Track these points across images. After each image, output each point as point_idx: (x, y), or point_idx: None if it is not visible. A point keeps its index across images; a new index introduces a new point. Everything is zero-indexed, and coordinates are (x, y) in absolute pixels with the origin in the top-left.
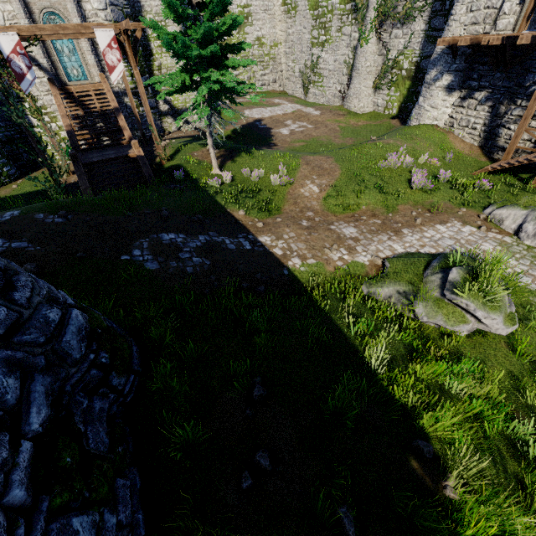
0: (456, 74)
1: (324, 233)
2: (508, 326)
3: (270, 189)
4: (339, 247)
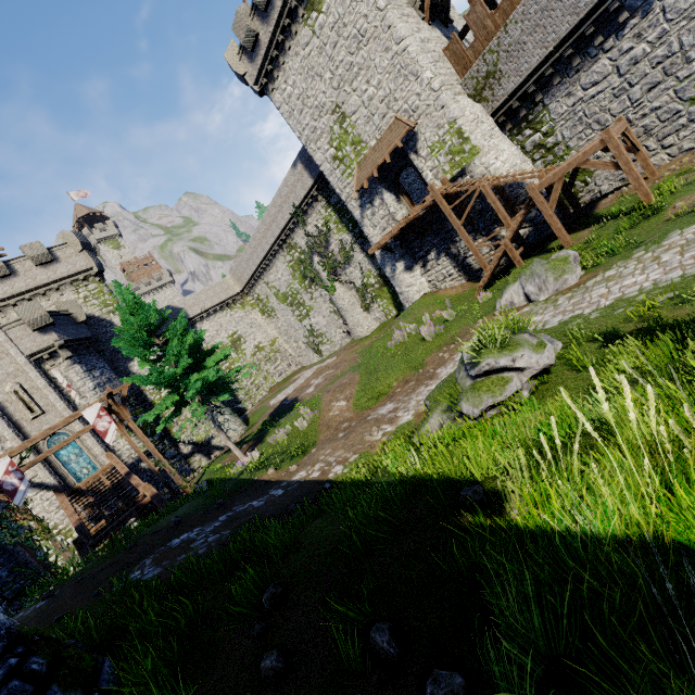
0: (404, 258)
1: (361, 427)
2: (541, 351)
3: (302, 435)
4: (379, 426)
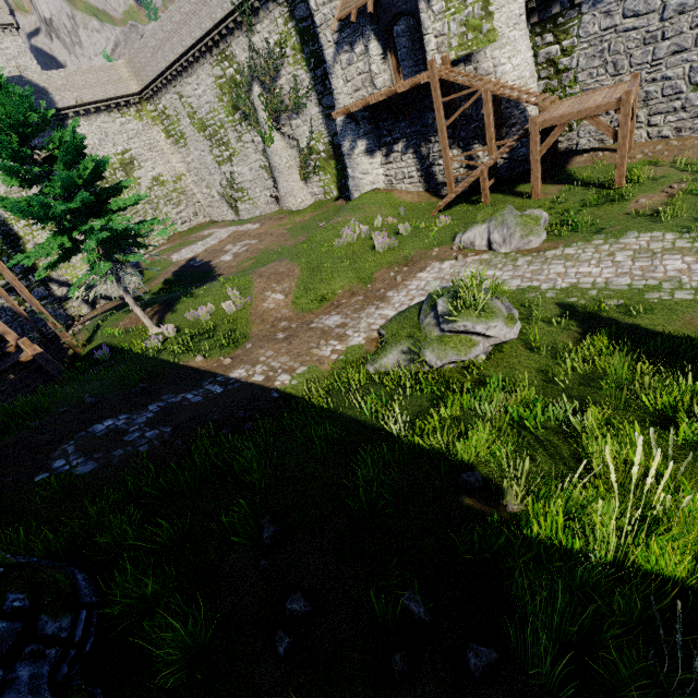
0: (368, 137)
1: (306, 335)
2: (512, 326)
3: (229, 320)
4: (328, 341)
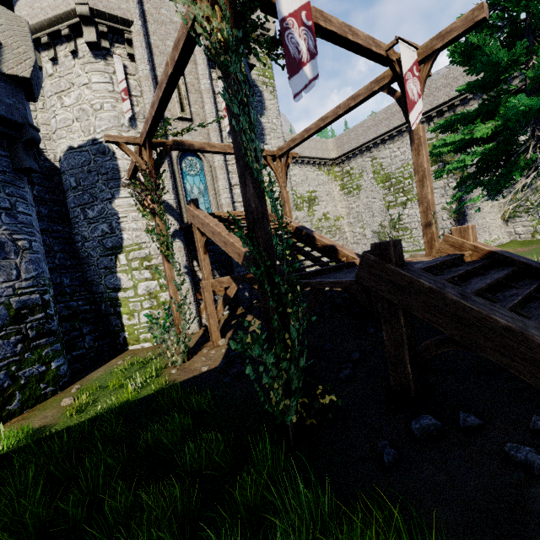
0: None
1: None
2: None
3: None
4: None
